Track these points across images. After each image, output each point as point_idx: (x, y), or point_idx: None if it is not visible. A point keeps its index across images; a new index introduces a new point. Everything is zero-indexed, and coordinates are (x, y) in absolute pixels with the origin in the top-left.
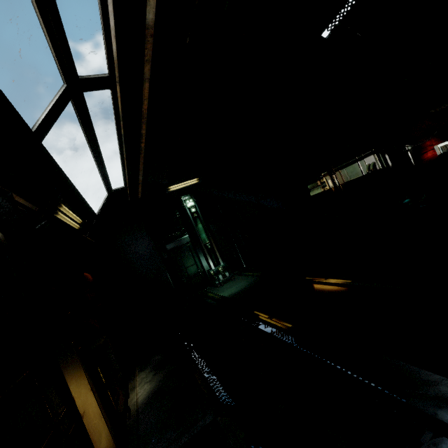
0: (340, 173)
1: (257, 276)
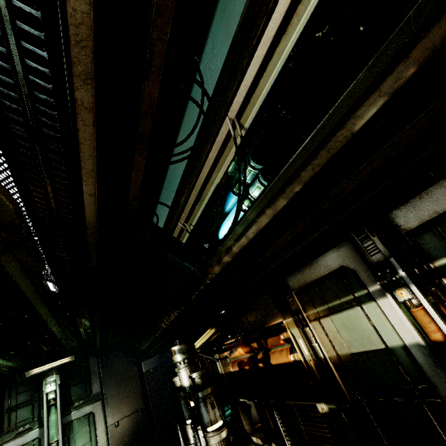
0: None
1: None
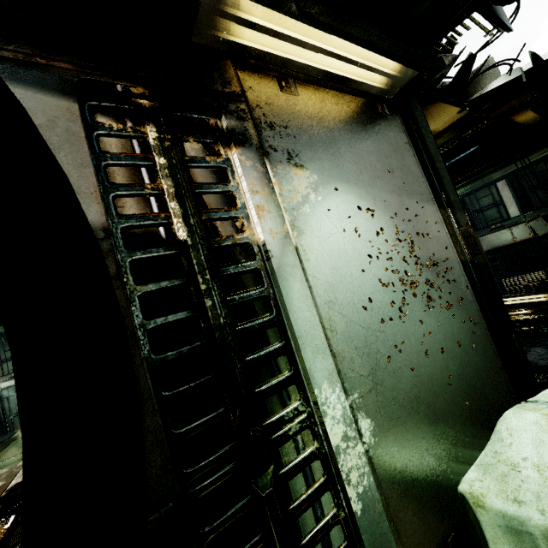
0: None
1: None
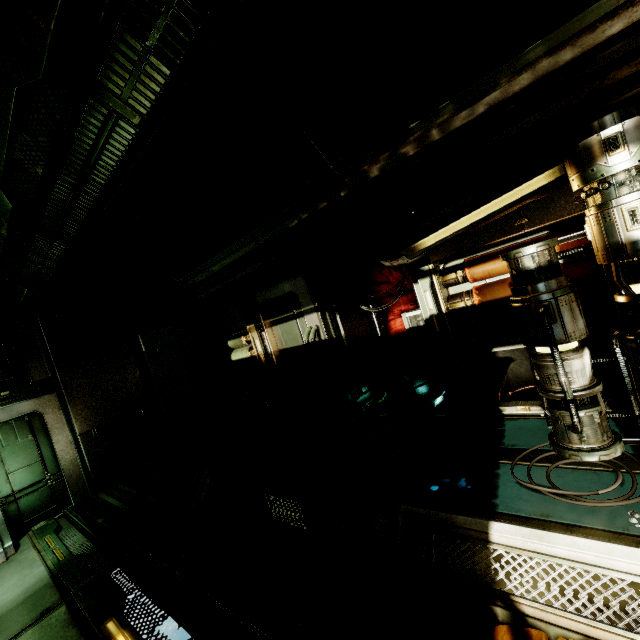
0: (273, 331)
1: (51, 562)
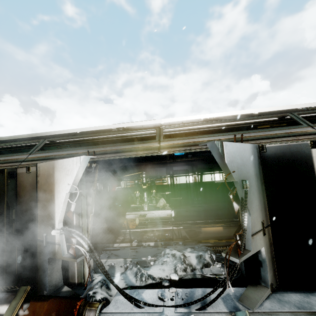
0: None
1: None
